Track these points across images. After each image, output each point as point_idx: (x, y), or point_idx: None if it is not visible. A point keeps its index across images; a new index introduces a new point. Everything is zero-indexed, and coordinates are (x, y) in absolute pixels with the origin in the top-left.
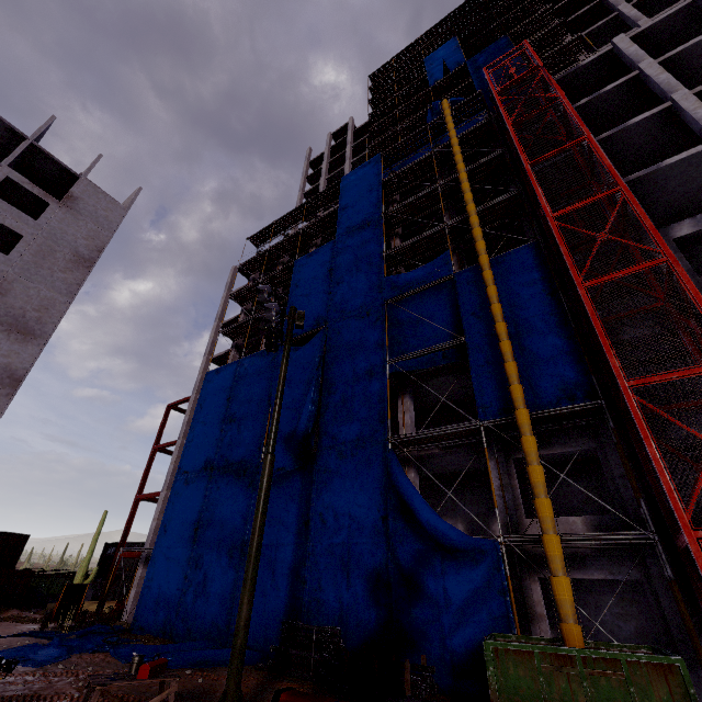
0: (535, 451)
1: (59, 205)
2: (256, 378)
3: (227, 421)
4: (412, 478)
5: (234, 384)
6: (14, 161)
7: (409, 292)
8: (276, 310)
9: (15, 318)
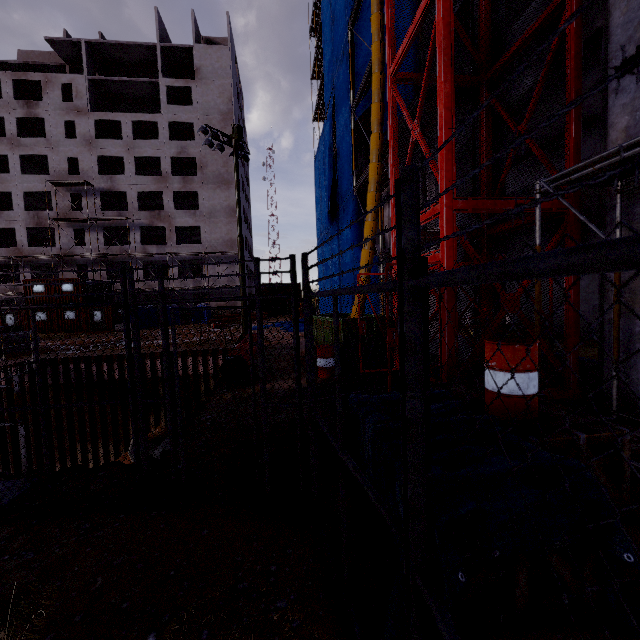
0: (372, 178)
1: (195, 83)
2: (322, 159)
3: (321, 199)
4: (387, 214)
5: (319, 168)
6: (165, 68)
7: (355, 1)
8: (208, 145)
9: (218, 177)
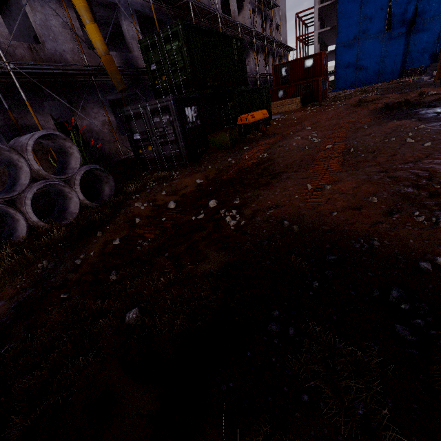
0: None
1: None
2: None
3: (362, 19)
4: None
5: None
6: None
7: None
8: None
9: None
